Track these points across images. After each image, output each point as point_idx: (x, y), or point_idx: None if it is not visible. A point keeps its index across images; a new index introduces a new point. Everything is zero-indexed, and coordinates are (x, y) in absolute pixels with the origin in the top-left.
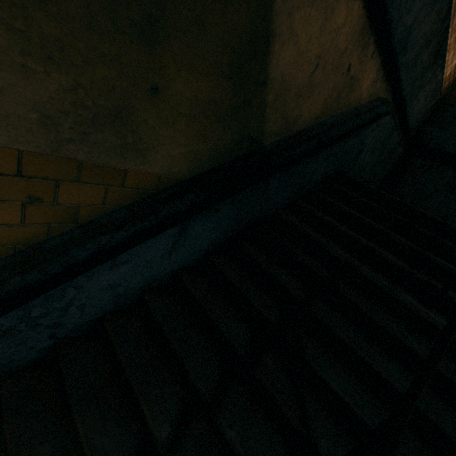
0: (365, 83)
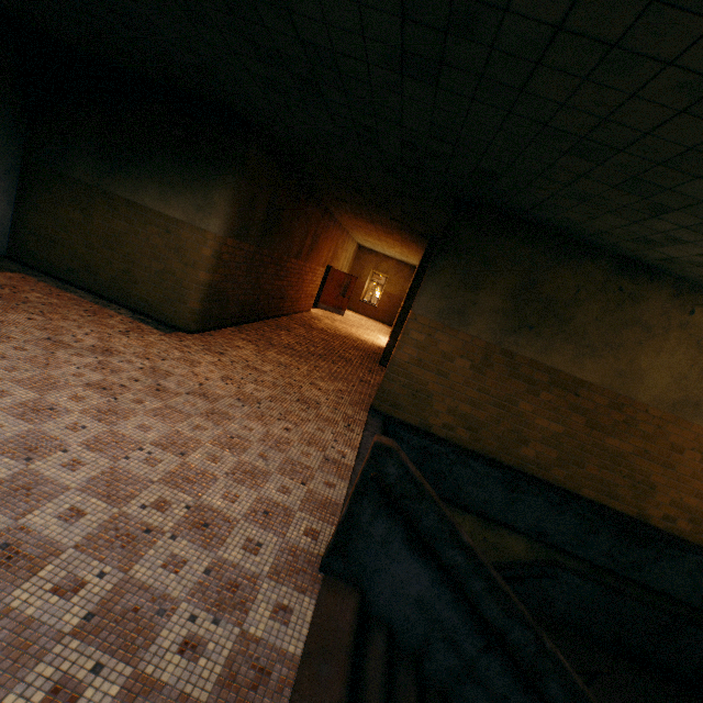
0: (516, 547)
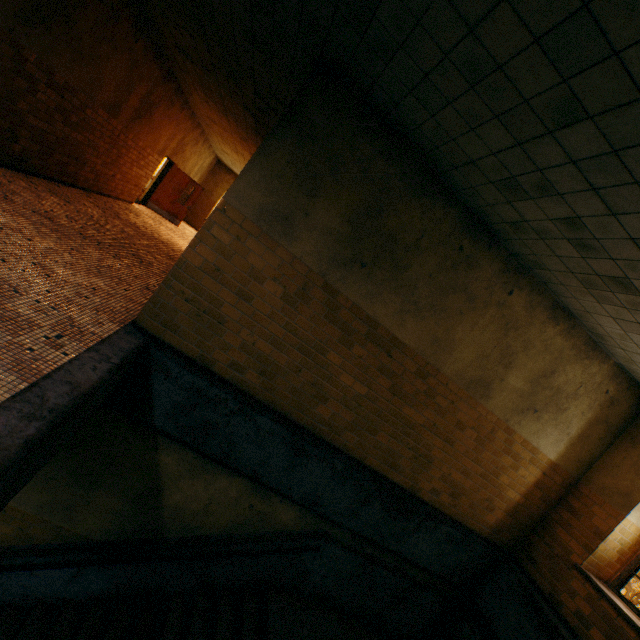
0: (285, 516)
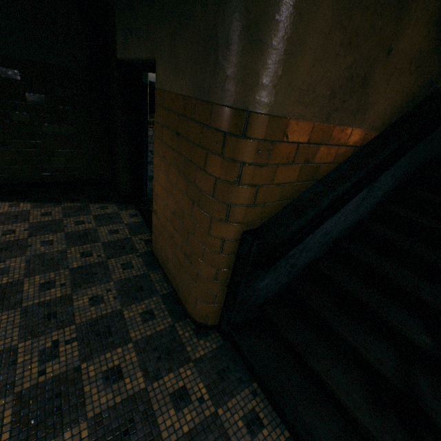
0: None
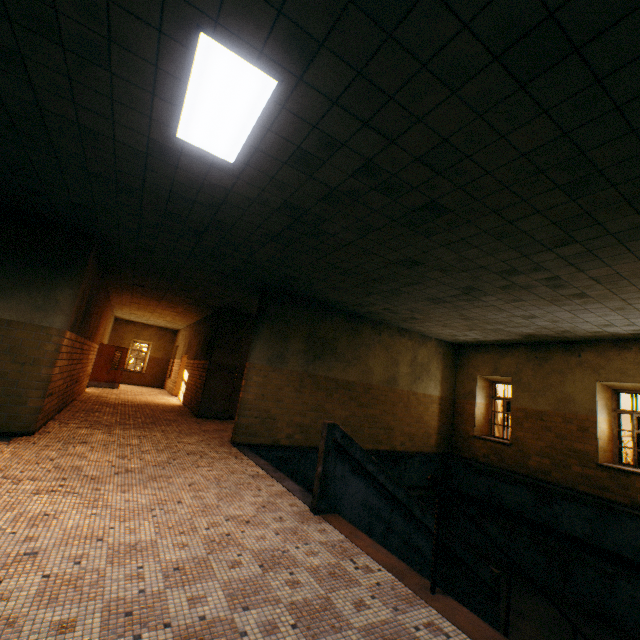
0: None
